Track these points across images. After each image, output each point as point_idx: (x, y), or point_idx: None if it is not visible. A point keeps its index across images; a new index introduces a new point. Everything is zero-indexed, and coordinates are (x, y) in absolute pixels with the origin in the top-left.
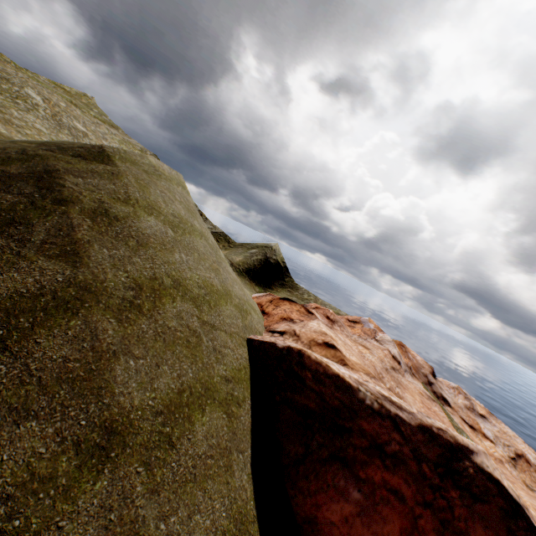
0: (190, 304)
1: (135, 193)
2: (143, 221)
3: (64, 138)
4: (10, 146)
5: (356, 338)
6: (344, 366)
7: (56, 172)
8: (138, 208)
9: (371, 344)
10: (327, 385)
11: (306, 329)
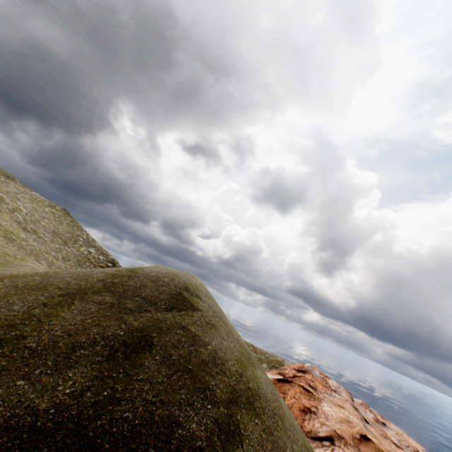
0: None
1: (234, 343)
2: (261, 382)
3: None
4: (95, 316)
5: (329, 398)
6: None
7: (190, 355)
8: (249, 364)
9: (338, 399)
10: None
11: (332, 420)
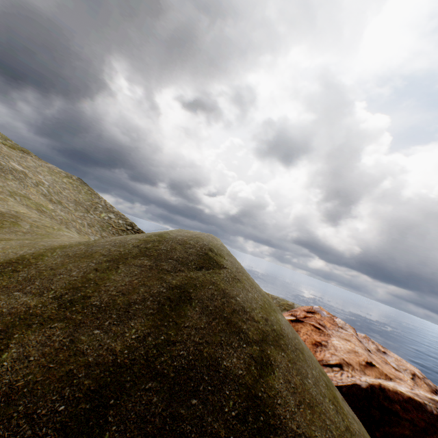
0: (334, 389)
1: (257, 293)
2: (282, 324)
3: (12, 185)
4: (140, 277)
5: (337, 334)
6: (391, 380)
7: (223, 306)
8: (271, 310)
9: (344, 334)
10: (411, 410)
11: (341, 351)
